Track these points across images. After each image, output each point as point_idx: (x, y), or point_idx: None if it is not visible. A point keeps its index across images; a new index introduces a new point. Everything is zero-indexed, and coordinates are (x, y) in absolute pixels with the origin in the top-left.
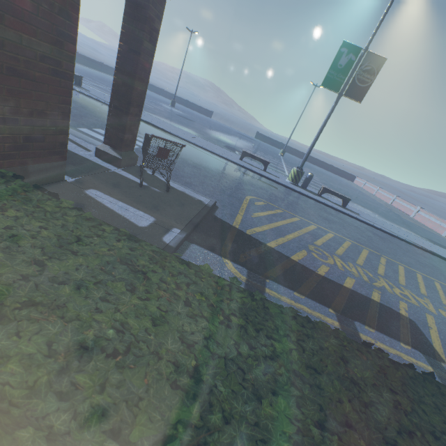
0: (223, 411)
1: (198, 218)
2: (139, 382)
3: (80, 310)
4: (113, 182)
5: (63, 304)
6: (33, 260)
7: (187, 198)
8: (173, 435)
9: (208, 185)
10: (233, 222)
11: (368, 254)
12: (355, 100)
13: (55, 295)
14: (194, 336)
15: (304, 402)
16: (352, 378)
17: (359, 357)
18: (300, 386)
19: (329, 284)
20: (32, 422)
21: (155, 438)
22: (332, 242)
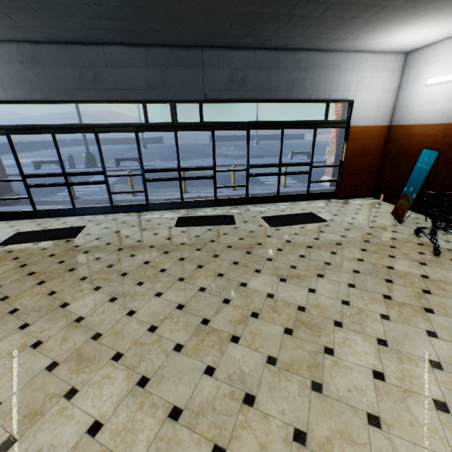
0: None
1: None
2: None
3: None
4: None
5: None
6: None
7: None
8: None
9: None
10: None
11: None
12: None
13: None
14: None
15: None
16: None
17: None
18: None
19: None
20: None
21: None
22: None
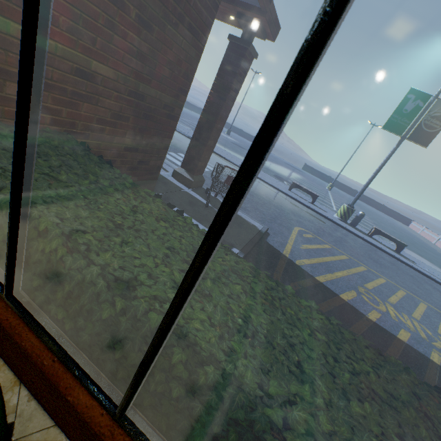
0: (323, 398)
1: (253, 242)
2: (265, 359)
3: (219, 300)
4: (186, 201)
5: (208, 294)
6: (183, 259)
7: (244, 222)
8: (294, 401)
9: (260, 211)
10: (283, 251)
11: (427, 308)
12: (420, 144)
13: (203, 286)
14: (292, 339)
15: (385, 415)
16: (426, 413)
17: (430, 398)
18: (379, 402)
19: (381, 332)
20: (214, 363)
21: (283, 398)
22: (383, 288)
